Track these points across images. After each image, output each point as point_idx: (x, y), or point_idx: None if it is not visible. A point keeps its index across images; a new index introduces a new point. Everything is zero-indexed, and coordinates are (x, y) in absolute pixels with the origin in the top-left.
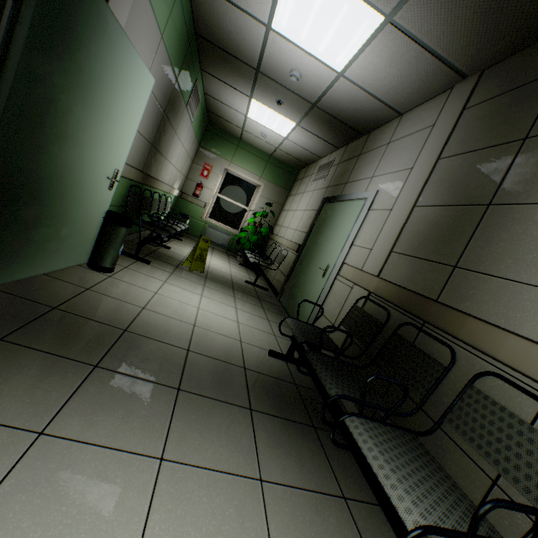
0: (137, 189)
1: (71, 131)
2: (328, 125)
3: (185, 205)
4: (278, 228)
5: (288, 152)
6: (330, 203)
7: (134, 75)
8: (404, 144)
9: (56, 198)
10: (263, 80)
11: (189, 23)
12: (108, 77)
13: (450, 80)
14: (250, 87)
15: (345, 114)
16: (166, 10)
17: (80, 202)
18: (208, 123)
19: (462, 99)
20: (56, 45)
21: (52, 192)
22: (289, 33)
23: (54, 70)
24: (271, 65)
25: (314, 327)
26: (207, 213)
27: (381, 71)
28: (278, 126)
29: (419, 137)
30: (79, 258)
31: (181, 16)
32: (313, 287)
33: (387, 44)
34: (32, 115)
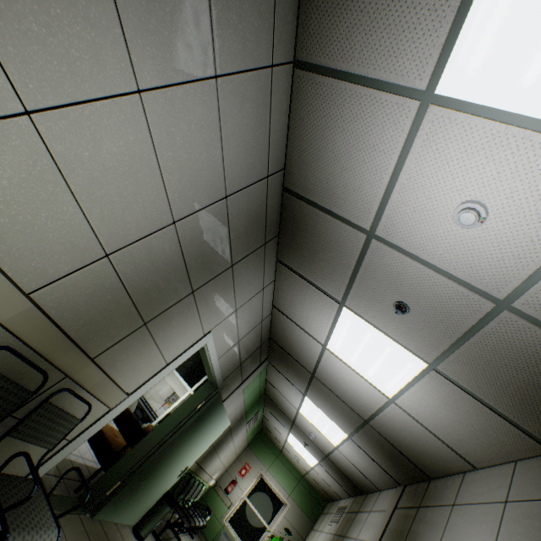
0: (188, 474)
1: (183, 447)
2: (338, 473)
3: (214, 497)
4: None
5: (316, 479)
6: None
7: (221, 423)
8: (374, 517)
9: (156, 477)
10: (296, 427)
11: (262, 390)
12: (210, 426)
13: (393, 481)
14: (289, 426)
15: (347, 471)
16: (250, 391)
17: (162, 481)
18: (261, 430)
19: (396, 499)
20: (199, 421)
21: (157, 474)
22: (308, 417)
23: (193, 428)
24: (300, 423)
25: None
26: (229, 514)
27: (356, 457)
28: (307, 456)
29: (380, 515)
30: (134, 519)
31: (258, 390)
32: None
33: (353, 446)
34: (176, 443)
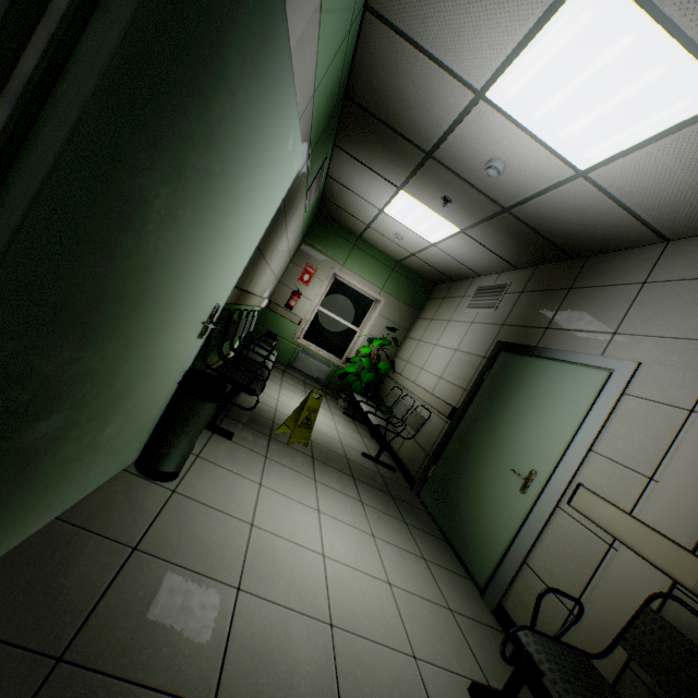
0: (224, 311)
1: (162, 255)
2: (516, 238)
3: (272, 319)
4: (402, 363)
5: (429, 261)
6: (516, 353)
7: (282, 150)
8: (691, 292)
9: (106, 383)
10: (432, 168)
11: (343, 79)
12: (247, 153)
13: None
14: (406, 176)
15: (557, 228)
16: (329, 55)
17: (147, 373)
18: (318, 213)
19: None
20: (179, 79)
21: (100, 375)
22: (515, 106)
23: (161, 133)
24: (458, 149)
25: (570, 650)
26: (301, 331)
27: (667, 177)
28: (428, 229)
29: None
30: (124, 460)
31: (339, 68)
32: (498, 501)
33: None
34: (89, 234)
